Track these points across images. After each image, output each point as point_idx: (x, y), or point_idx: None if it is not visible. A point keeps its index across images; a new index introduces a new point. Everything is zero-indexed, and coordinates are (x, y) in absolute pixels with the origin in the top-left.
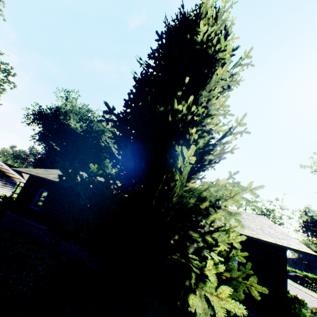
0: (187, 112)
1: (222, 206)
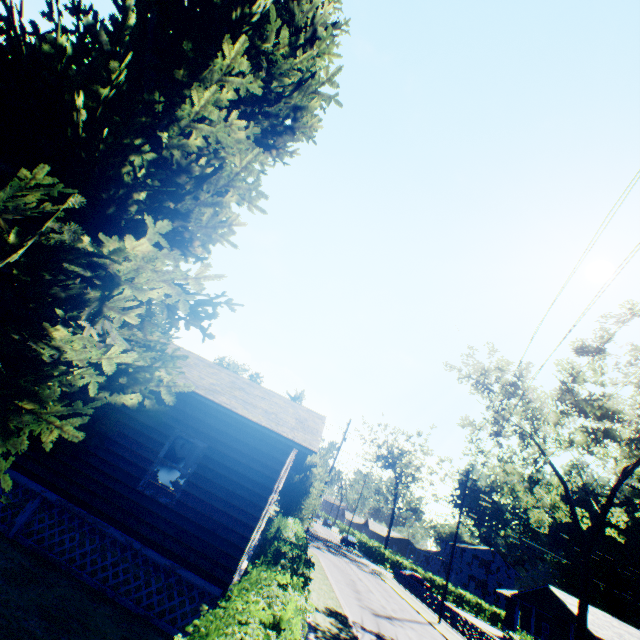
0: (73, 51)
1: (130, 298)
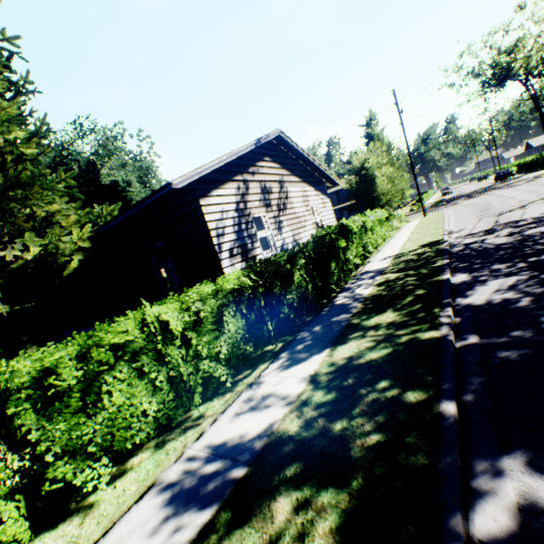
0: None
1: None
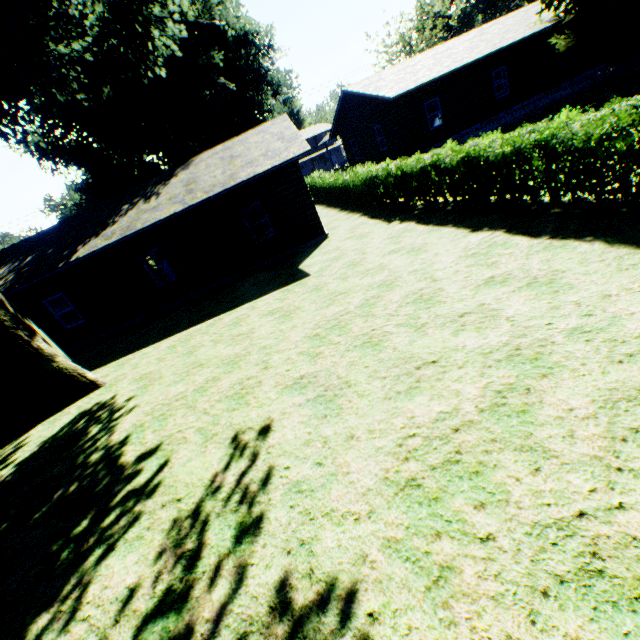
0: None
1: None
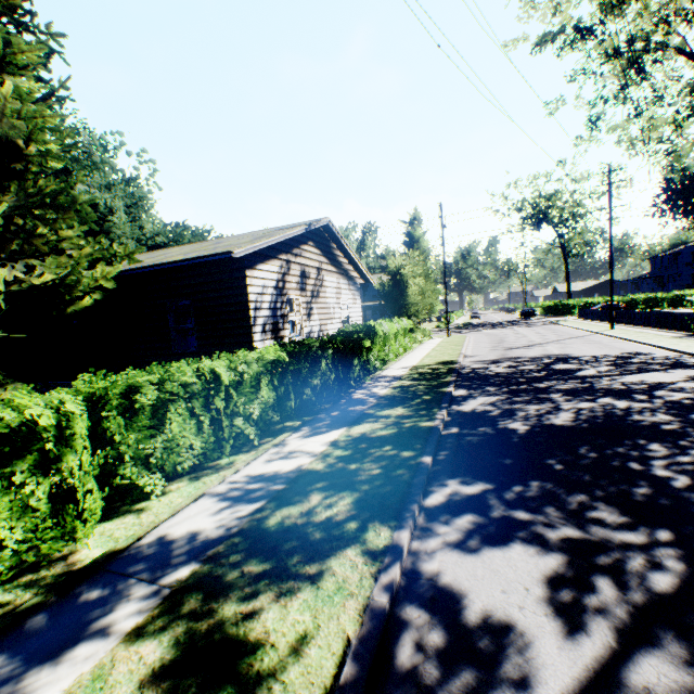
0: None
1: None
